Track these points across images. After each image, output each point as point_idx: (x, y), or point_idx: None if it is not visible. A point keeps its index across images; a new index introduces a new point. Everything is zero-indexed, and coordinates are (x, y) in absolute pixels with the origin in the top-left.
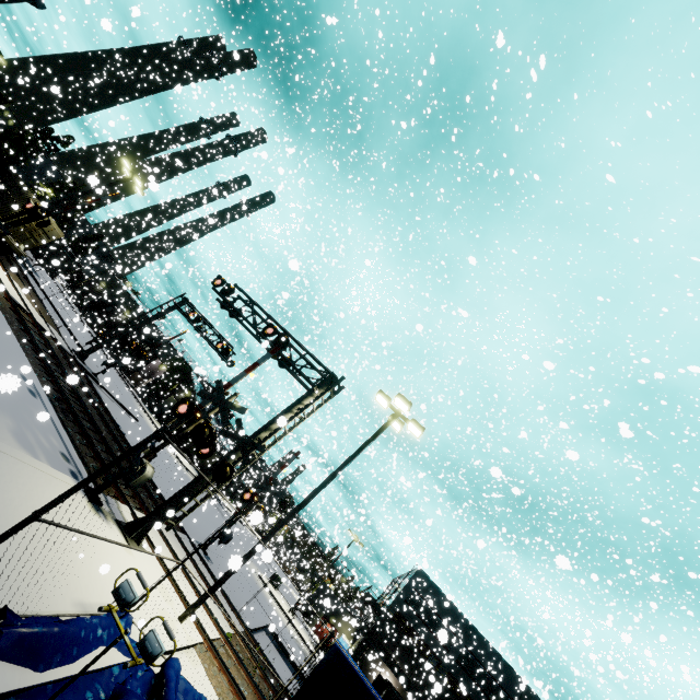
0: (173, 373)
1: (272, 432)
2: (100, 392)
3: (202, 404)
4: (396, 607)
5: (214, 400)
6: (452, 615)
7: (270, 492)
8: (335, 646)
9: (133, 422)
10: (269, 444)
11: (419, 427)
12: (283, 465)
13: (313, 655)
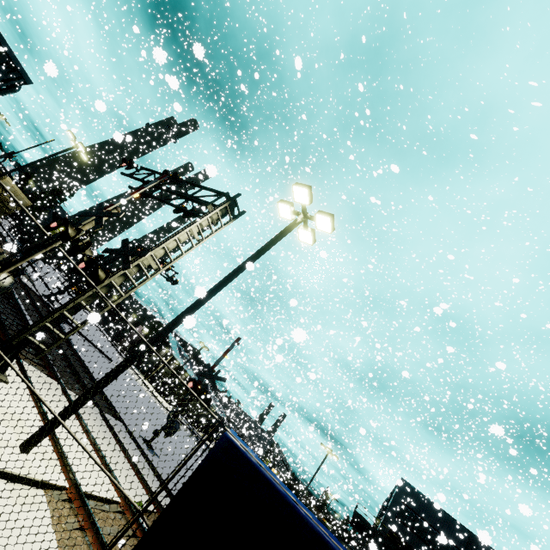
0: (152, 334)
1: (161, 244)
2: (66, 327)
3: (80, 222)
4: (388, 525)
5: (91, 214)
6: (449, 526)
7: (213, 378)
8: (224, 438)
9: (105, 360)
10: (164, 265)
11: (326, 214)
12: (225, 352)
13: (190, 456)
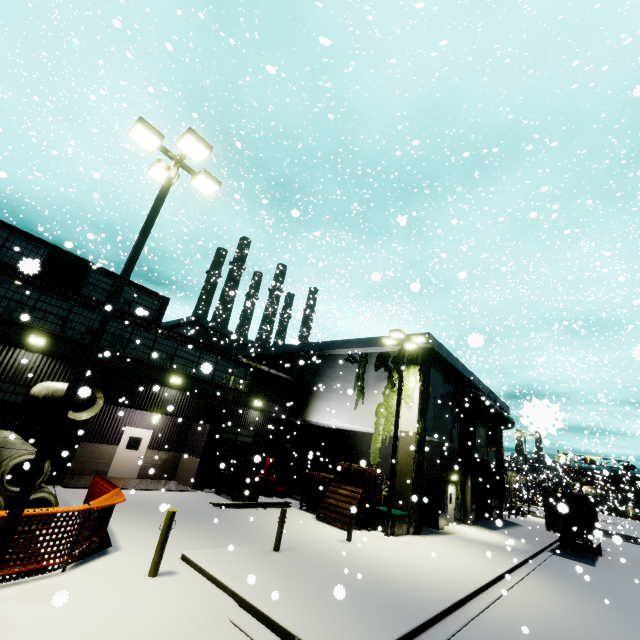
0: None
1: None
2: None
3: None
4: None
5: None
6: None
7: None
8: None
9: None
10: None
11: None
12: None
13: None
